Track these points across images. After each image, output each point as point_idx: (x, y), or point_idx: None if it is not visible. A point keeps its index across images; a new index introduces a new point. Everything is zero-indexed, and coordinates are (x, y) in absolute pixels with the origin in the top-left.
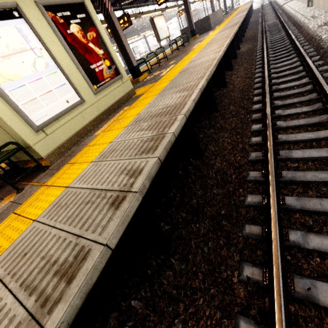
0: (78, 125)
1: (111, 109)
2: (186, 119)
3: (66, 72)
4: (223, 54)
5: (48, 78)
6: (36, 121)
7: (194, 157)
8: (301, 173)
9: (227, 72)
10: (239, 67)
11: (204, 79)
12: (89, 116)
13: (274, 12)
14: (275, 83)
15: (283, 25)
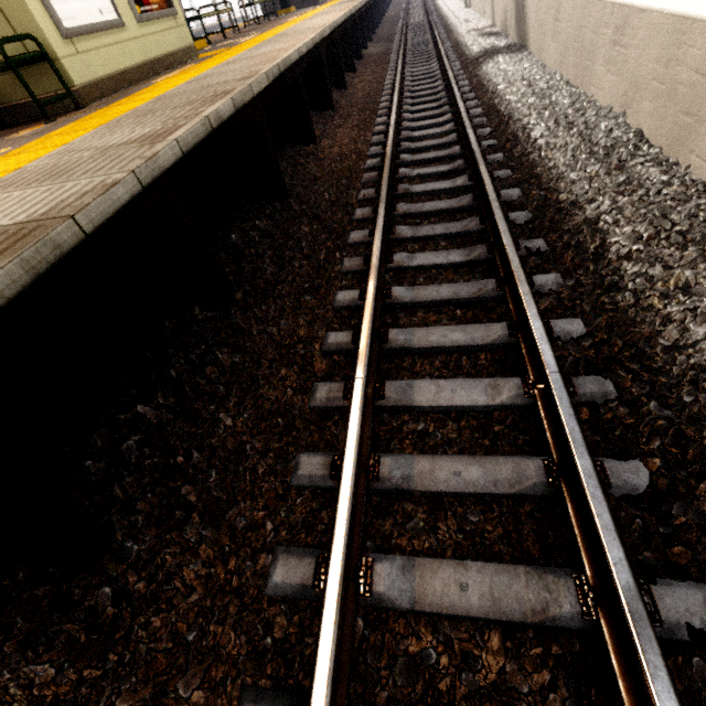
0: (119, 62)
1: (163, 64)
2: (299, 58)
3: None
4: (339, 23)
5: None
6: (62, 19)
7: (306, 143)
8: (417, 144)
9: (348, 72)
10: (365, 70)
11: (316, 34)
12: (133, 56)
13: (424, 7)
14: (408, 86)
15: (431, 27)
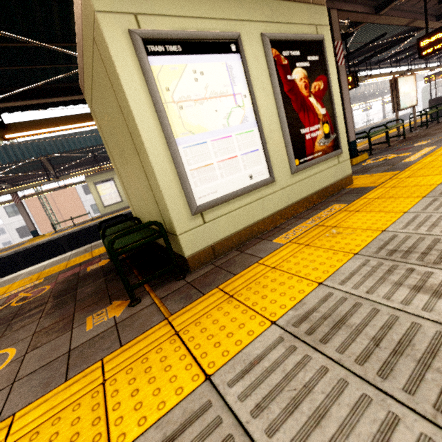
0: (252, 216)
1: (307, 202)
2: None
3: (264, 133)
4: None
5: (238, 137)
6: (198, 197)
7: None
8: None
9: None
10: None
11: None
12: (273, 205)
13: None
14: None
15: None
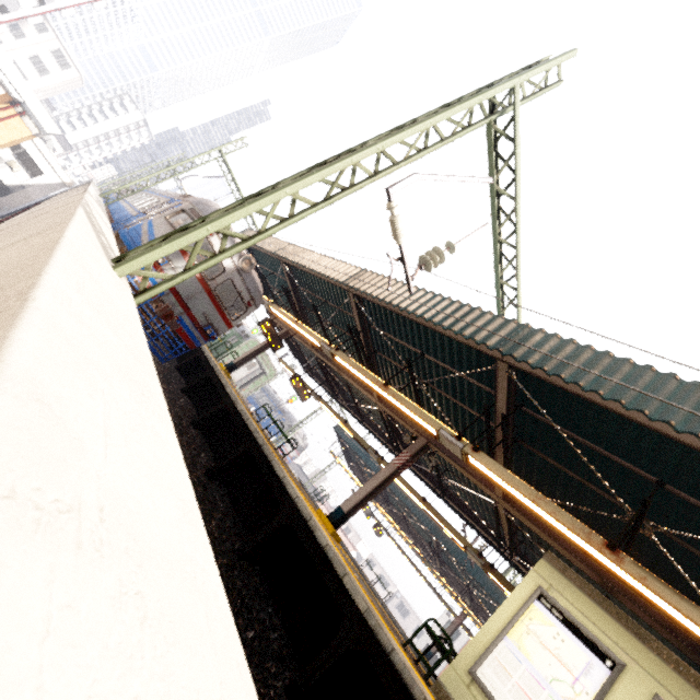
0: None
1: None
2: None
3: None
4: None
5: (550, 699)
6: (482, 672)
7: None
8: None
9: None
10: None
11: None
12: None
13: None
14: None
15: None
